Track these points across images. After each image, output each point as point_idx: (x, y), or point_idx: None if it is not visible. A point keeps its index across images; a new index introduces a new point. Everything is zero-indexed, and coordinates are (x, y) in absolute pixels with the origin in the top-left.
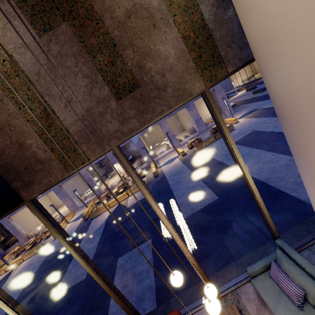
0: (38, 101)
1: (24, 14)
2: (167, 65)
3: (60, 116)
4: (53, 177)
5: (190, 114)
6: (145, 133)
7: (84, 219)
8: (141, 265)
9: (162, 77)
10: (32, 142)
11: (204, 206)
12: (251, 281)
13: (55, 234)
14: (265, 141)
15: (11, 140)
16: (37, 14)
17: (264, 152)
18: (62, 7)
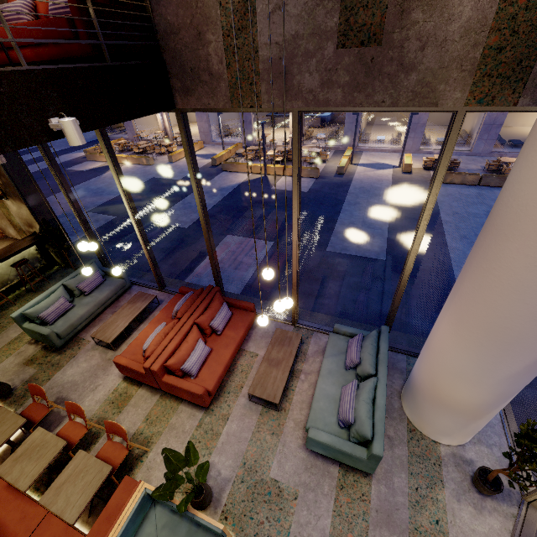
0: None
1: None
2: (442, 32)
3: (259, 24)
4: (214, 102)
5: None
6: None
7: (213, 164)
8: (247, 257)
9: (420, 49)
10: (212, 40)
11: (360, 256)
12: (330, 333)
13: (189, 165)
14: None
15: (192, 20)
16: None
17: None
18: None
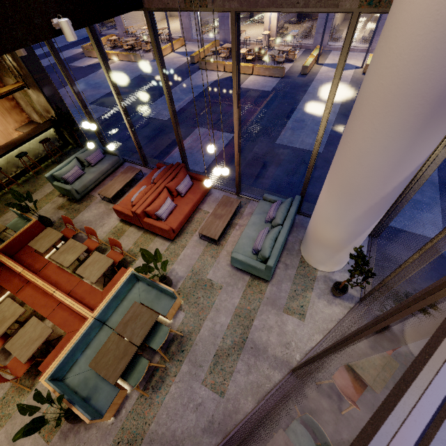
0: None
1: None
2: None
3: None
4: (172, 2)
5: None
6: None
7: (191, 62)
8: None
9: None
10: None
11: (302, 148)
12: (260, 200)
13: (157, 59)
14: None
15: None
16: None
17: None
18: None
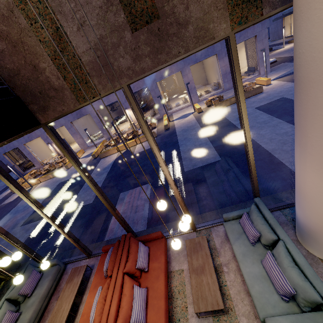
0: (49, 18)
1: None
2: None
3: (73, 41)
4: (66, 107)
5: (219, 65)
6: (164, 80)
7: (94, 158)
8: (139, 201)
9: (186, 9)
10: (45, 67)
11: (205, 164)
12: (223, 223)
13: (68, 158)
14: (290, 111)
15: (25, 60)
16: None
17: (283, 123)
18: None
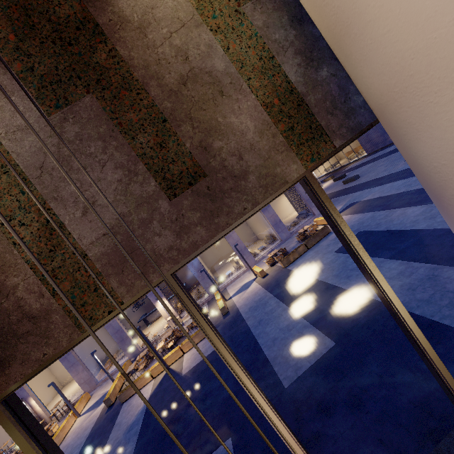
0: (36, 209)
1: (28, 87)
2: (245, 142)
3: (73, 232)
4: (53, 346)
5: (265, 217)
6: None
7: (108, 406)
8: None
9: (239, 160)
10: (17, 282)
11: (315, 361)
12: None
13: None
14: (382, 245)
15: None
16: (48, 85)
17: (385, 261)
18: (86, 75)
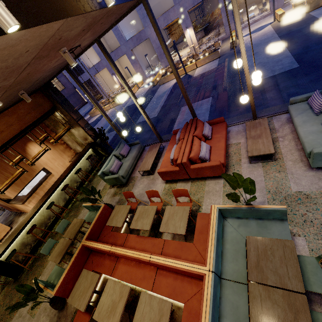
0: None
1: None
2: None
3: None
4: None
5: None
6: None
7: (153, 85)
8: (200, 111)
9: None
10: None
11: (277, 74)
12: (288, 106)
13: (158, 36)
14: None
15: None
16: None
17: None
18: None
